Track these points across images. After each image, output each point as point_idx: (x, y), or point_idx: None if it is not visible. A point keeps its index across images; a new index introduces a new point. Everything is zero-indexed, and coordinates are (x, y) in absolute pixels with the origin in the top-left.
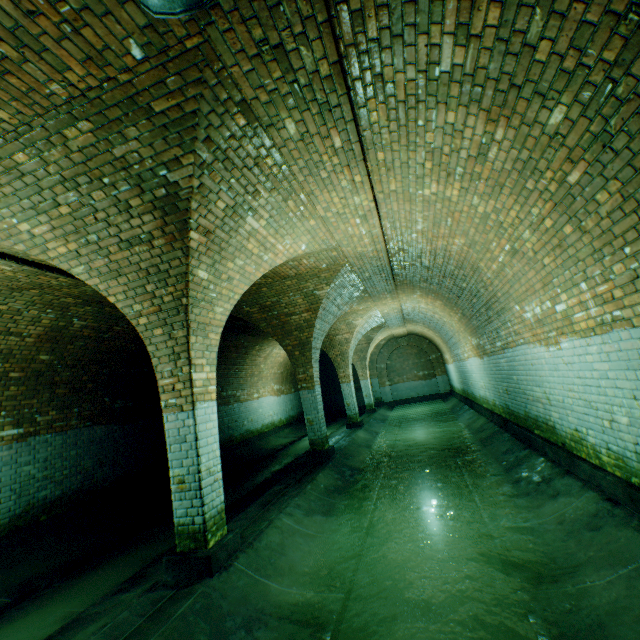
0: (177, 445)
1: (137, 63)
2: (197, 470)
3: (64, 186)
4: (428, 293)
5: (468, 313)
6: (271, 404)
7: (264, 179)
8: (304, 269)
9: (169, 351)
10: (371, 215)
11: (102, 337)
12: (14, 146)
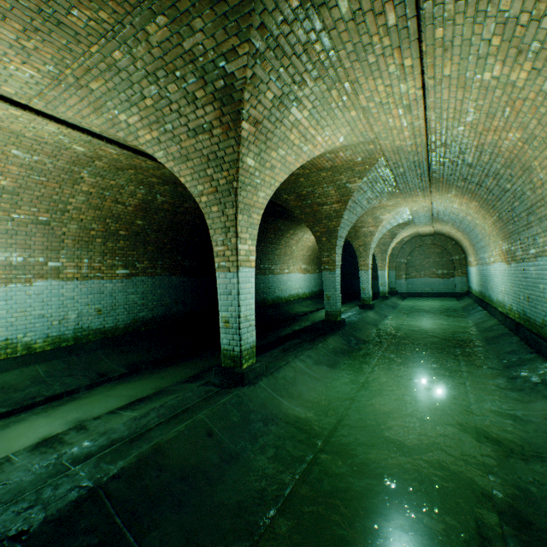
0: (225, 296)
1: None
2: (238, 316)
3: (148, 80)
4: (464, 193)
5: (505, 217)
6: (298, 280)
7: (311, 67)
8: (339, 162)
9: (222, 225)
10: (416, 105)
11: (176, 211)
12: (112, 45)
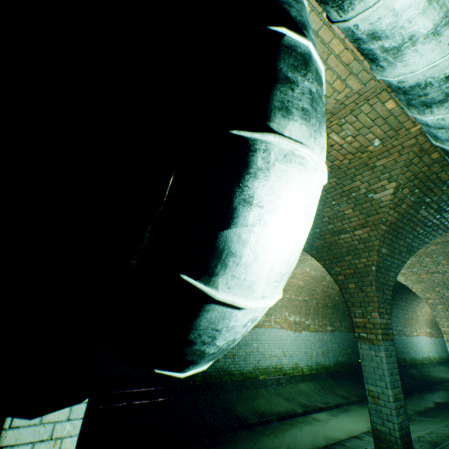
0: None
1: None
2: None
3: (413, 256)
4: None
5: None
6: (425, 342)
7: None
8: None
9: (446, 316)
10: None
11: None
12: None
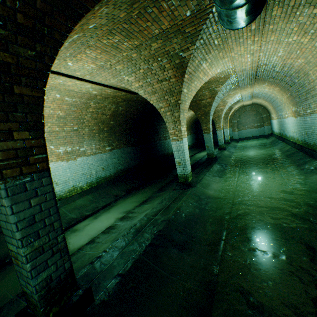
0: (177, 152)
1: (186, 17)
2: (184, 159)
3: (144, 63)
4: (272, 84)
5: (294, 95)
6: None
7: (214, 47)
8: (212, 79)
9: (172, 121)
10: (256, 52)
11: (126, 114)
12: (134, 52)
